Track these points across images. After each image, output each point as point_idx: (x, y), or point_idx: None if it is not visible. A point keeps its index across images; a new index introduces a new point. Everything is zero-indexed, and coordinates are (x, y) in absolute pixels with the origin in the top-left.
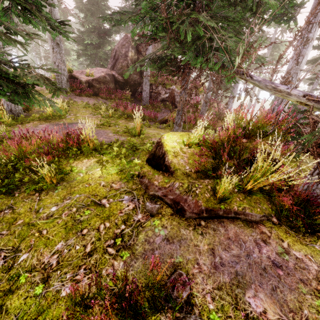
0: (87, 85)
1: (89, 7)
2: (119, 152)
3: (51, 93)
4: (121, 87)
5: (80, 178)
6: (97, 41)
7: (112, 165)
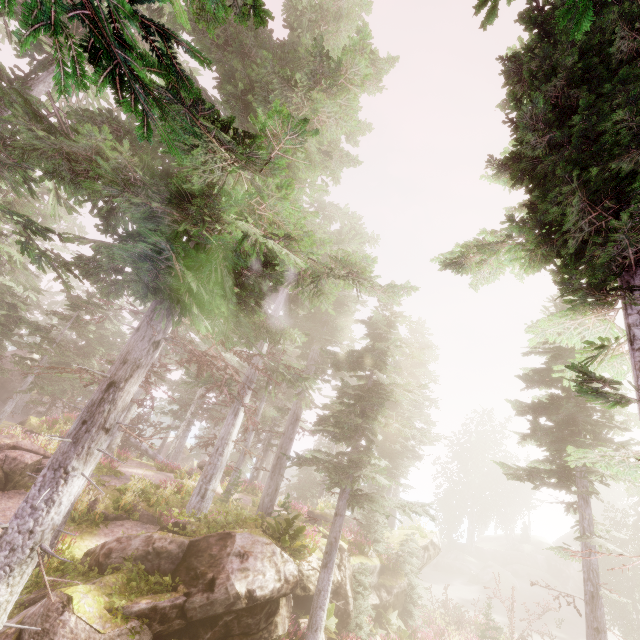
0: None
1: None
2: None
3: None
4: None
5: None
6: None
7: None
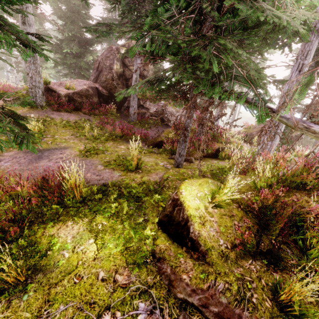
0: (66, 99)
1: (68, 15)
2: (118, 208)
3: (23, 108)
4: (105, 100)
5: (65, 263)
6: (77, 50)
7: (110, 232)
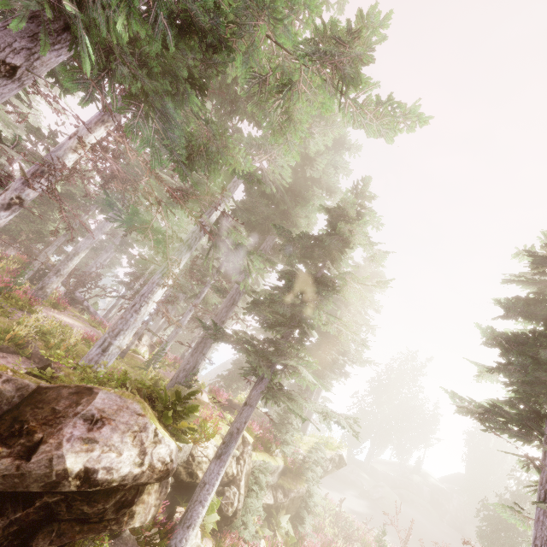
0: None
1: None
2: None
3: None
4: None
5: None
6: None
7: None
